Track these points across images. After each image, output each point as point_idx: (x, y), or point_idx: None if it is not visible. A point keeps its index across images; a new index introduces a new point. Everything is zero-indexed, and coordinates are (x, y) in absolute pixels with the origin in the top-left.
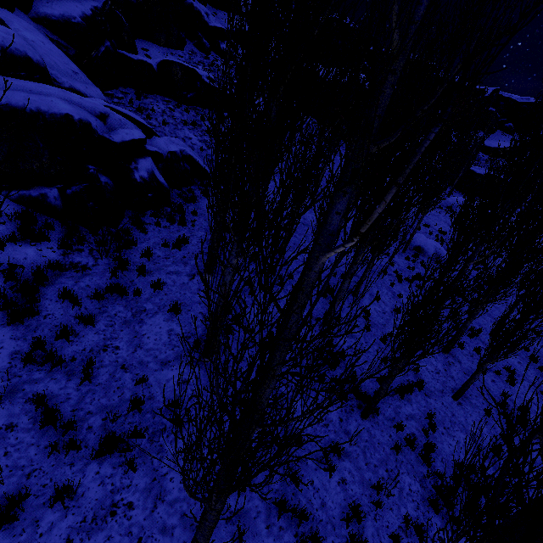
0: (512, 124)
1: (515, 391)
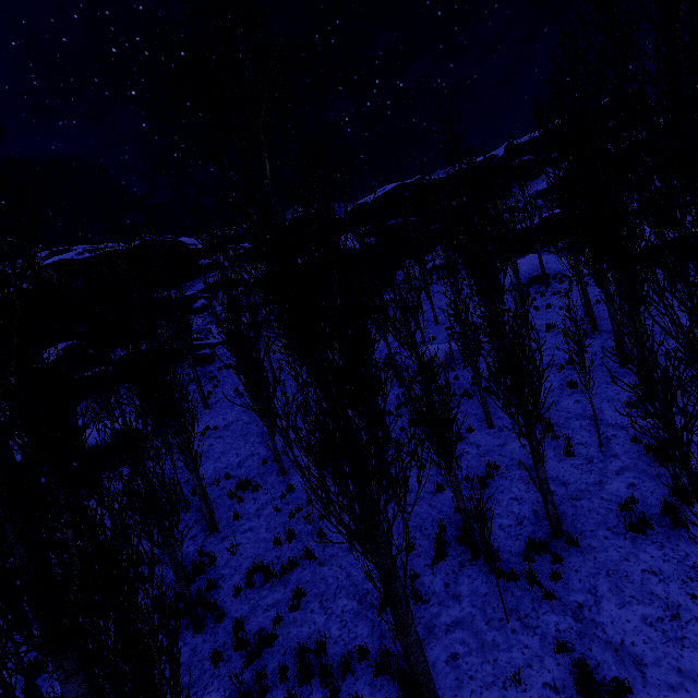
0: (556, 153)
1: (489, 494)
